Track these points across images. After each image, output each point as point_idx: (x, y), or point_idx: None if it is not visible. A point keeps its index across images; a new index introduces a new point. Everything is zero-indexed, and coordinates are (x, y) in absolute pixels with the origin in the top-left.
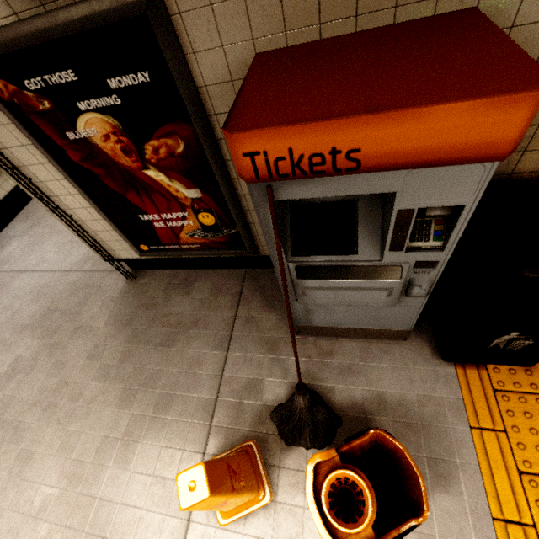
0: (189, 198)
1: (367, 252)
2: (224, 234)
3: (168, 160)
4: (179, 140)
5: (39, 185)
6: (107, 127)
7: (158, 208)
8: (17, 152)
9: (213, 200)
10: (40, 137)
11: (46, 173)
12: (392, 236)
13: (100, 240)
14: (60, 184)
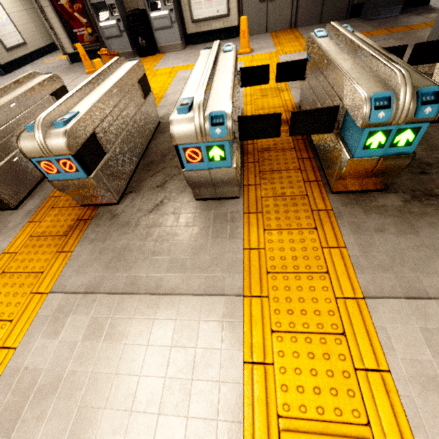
0: (84, 22)
1: (110, 19)
2: (94, 37)
3: (79, 10)
4: (80, 4)
5: (49, 20)
6: (66, 1)
7: (78, 27)
8: (46, 9)
9: (90, 23)
10: (52, 4)
11: (51, 16)
12: (110, 12)
13: (62, 44)
14: (54, 19)
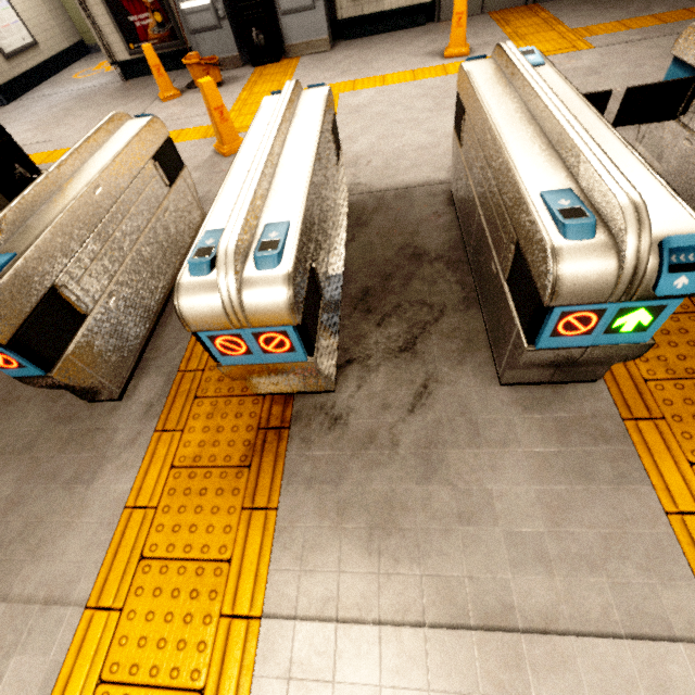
0: (149, 3)
1: None
2: (167, 29)
3: None
4: None
5: None
6: None
7: (137, 11)
8: None
9: (159, 3)
10: None
11: None
12: None
13: (109, 44)
14: None
